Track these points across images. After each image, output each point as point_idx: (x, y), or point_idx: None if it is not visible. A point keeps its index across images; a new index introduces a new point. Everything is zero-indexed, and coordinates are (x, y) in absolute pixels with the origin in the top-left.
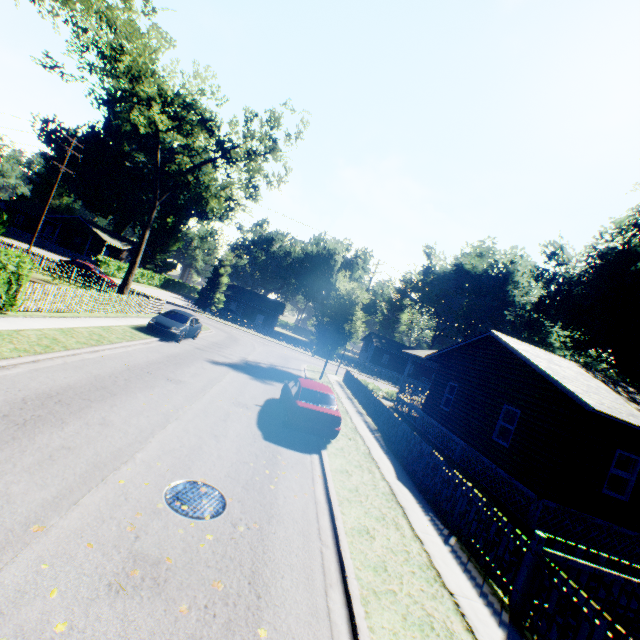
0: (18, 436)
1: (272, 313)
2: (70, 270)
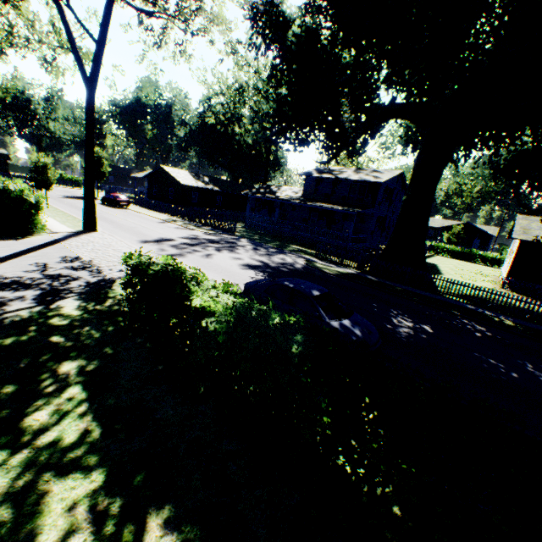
0: None
1: (1, 160)
2: None
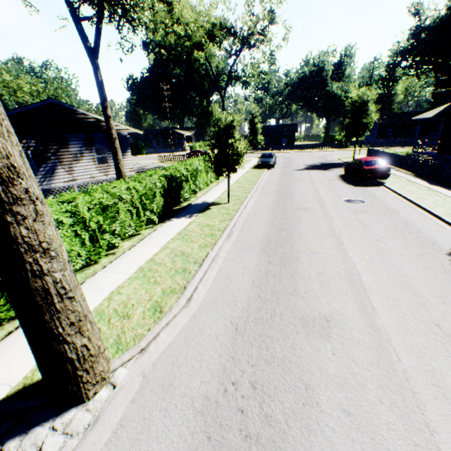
0: (291, 200)
1: (291, 134)
2: (197, 156)
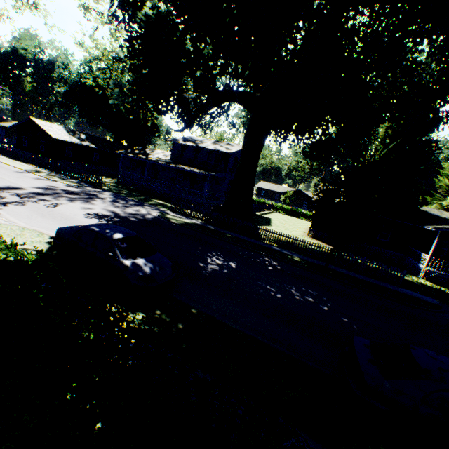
0: None
1: None
2: None
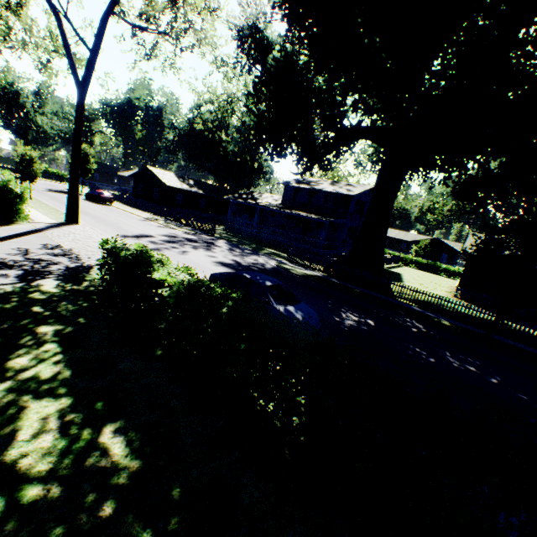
0: None
1: None
2: None
